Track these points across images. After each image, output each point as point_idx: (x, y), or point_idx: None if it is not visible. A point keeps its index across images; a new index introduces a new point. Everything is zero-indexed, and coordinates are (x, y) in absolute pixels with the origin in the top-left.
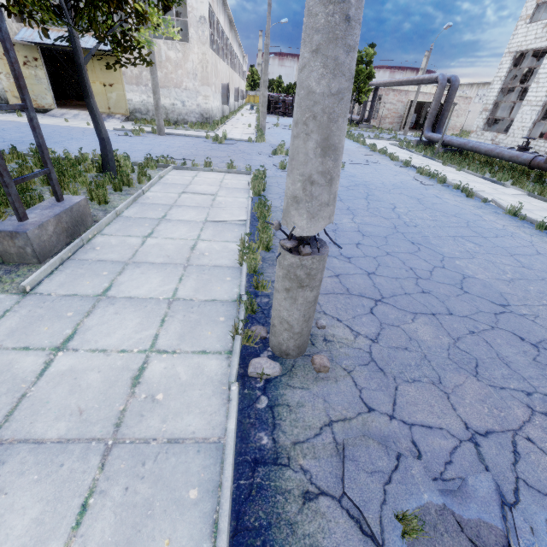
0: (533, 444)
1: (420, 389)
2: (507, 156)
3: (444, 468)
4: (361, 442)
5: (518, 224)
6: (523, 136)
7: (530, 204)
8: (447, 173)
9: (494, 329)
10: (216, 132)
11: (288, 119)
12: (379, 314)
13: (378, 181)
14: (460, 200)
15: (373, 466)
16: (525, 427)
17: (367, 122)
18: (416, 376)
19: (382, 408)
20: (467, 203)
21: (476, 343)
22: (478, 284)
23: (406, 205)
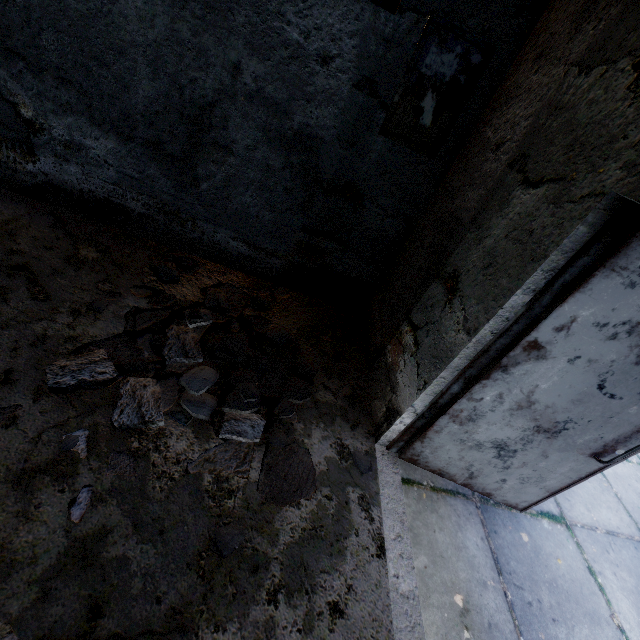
0: None
1: None
2: None
3: None
4: None
5: None
6: None
7: None
8: None
9: None
10: None
11: None
12: None
13: None
14: None
15: None
16: None
17: None
18: None
19: None
20: None
21: None
22: None
23: None
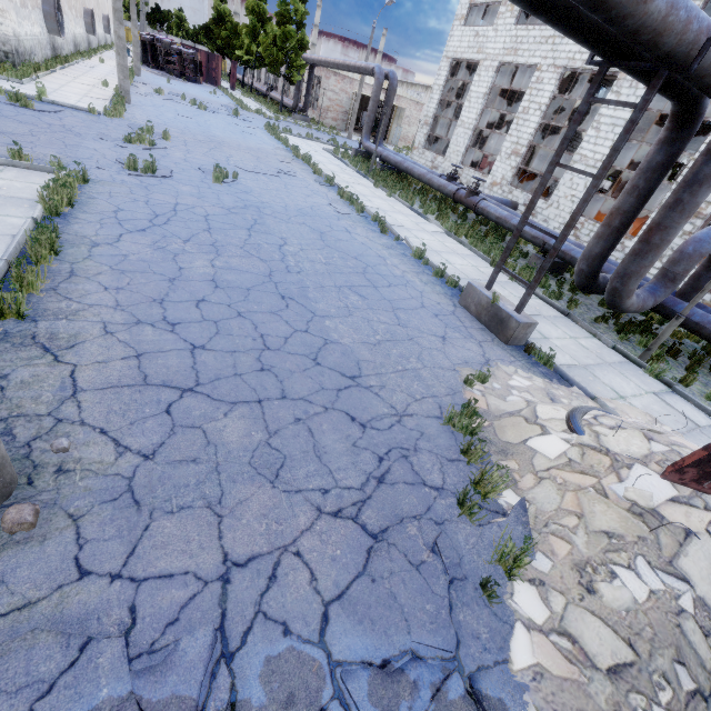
0: (299, 559)
1: (185, 519)
2: (436, 185)
3: (160, 634)
4: (24, 643)
5: (419, 270)
6: (458, 162)
7: (443, 245)
8: (374, 199)
9: (327, 411)
10: (27, 84)
11: (188, 84)
12: (177, 413)
13: (280, 203)
14: (372, 236)
15: (26, 678)
16: (300, 539)
17: (303, 112)
18: (188, 501)
19: (106, 566)
20: (378, 241)
21: (296, 434)
22: (338, 351)
23: (301, 241)
